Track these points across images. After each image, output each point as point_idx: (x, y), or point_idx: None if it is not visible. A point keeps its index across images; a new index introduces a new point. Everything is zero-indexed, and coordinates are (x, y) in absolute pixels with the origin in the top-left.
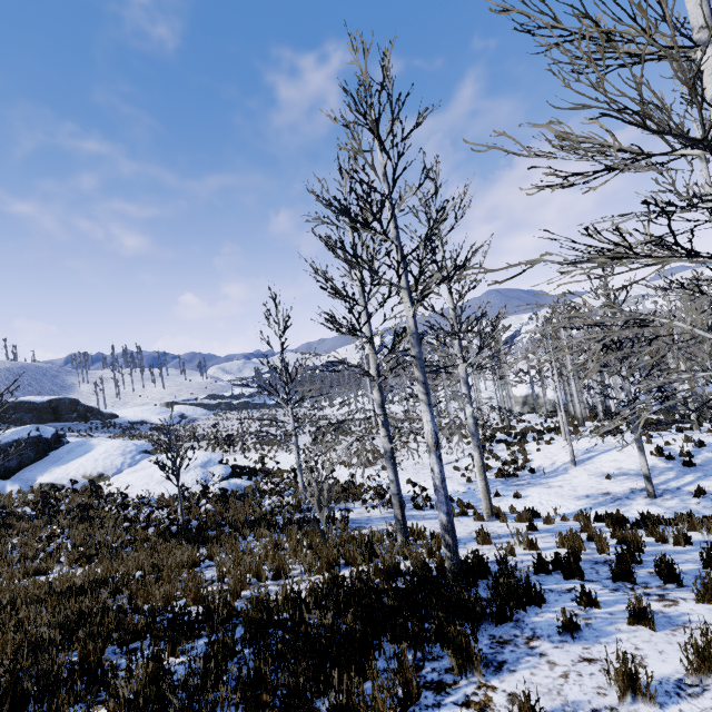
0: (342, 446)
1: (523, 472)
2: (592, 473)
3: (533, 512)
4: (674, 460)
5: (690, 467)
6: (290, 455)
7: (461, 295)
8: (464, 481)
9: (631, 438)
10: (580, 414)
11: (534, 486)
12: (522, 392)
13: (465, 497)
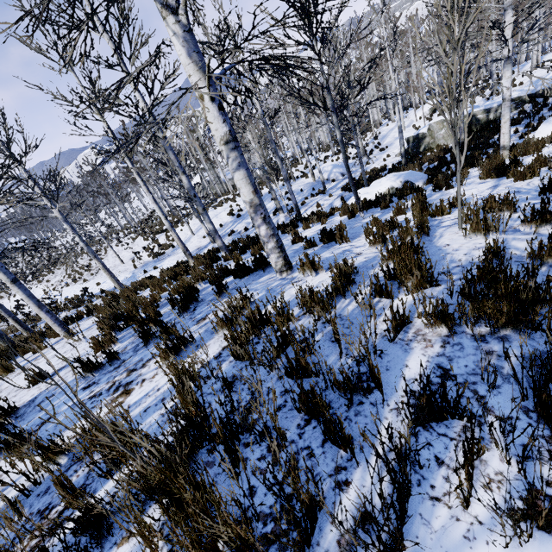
0: (55, 275)
1: (170, 249)
2: (200, 237)
3: (150, 277)
4: (235, 215)
5: (239, 218)
6: (11, 299)
7: (5, 167)
8: (134, 269)
9: (227, 206)
10: (212, 195)
11: (169, 257)
12: (200, 181)
13: (129, 281)
